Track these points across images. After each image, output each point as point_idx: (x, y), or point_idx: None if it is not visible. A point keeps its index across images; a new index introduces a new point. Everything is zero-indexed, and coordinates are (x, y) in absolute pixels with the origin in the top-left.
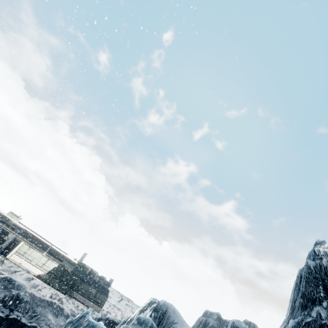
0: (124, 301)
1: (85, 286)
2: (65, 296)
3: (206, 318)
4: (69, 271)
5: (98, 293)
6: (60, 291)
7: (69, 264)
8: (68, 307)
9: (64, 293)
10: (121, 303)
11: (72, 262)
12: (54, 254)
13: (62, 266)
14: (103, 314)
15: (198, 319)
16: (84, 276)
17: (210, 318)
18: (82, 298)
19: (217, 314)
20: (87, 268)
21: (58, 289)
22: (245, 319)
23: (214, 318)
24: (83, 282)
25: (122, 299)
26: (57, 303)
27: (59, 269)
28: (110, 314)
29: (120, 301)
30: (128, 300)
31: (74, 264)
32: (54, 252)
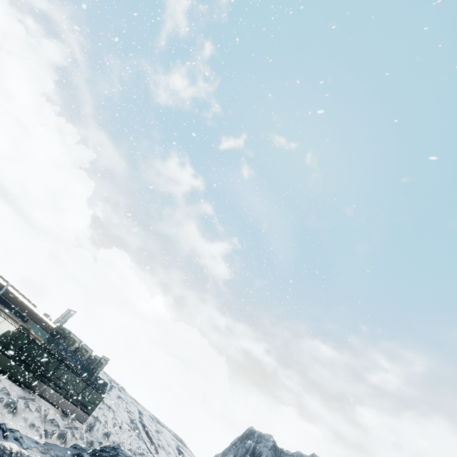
0: (115, 390)
1: (65, 374)
2: (22, 392)
3: (254, 444)
4: (39, 342)
5: (87, 389)
6: (11, 379)
7: (41, 329)
8: (28, 419)
9: (19, 383)
10: (111, 395)
11: (45, 324)
12: (7, 303)
13: (25, 330)
14: (89, 424)
15: (236, 439)
16: (68, 356)
17: (261, 445)
18: (55, 396)
19: (272, 440)
20: (73, 341)
21: (8, 375)
22: (314, 453)
23: (268, 445)
24: (63, 367)
25: (112, 386)
26: (16, 452)
27: (17, 336)
28: (100, 423)
29: (110, 390)
30: (120, 388)
31: (49, 329)
32: (11, 300)
